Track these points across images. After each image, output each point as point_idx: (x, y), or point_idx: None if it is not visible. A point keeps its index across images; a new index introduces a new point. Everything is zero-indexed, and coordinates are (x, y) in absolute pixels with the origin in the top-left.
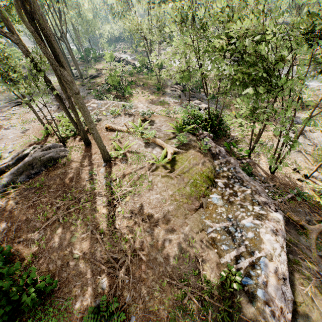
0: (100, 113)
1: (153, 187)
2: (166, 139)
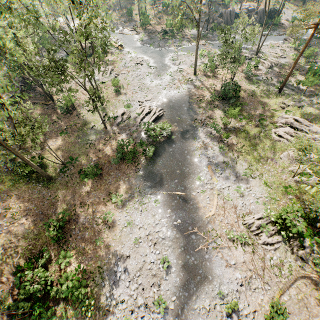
0: None
1: None
2: None
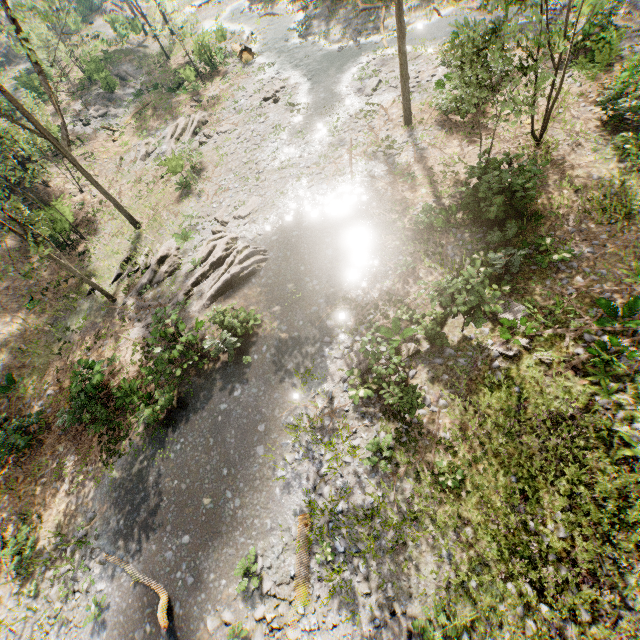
0: None
1: None
2: None
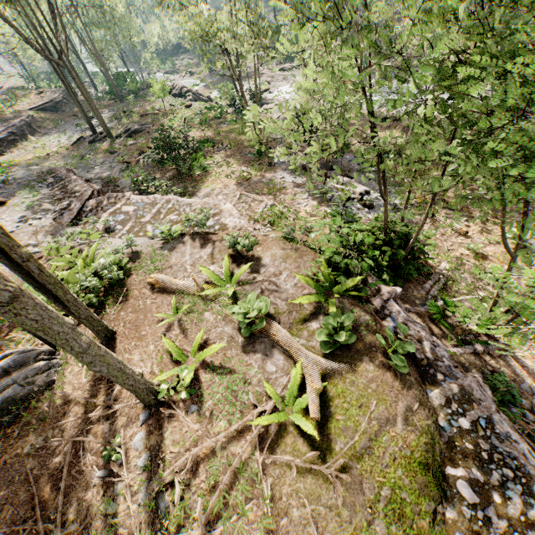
0: (141, 232)
1: (279, 526)
2: (294, 320)
